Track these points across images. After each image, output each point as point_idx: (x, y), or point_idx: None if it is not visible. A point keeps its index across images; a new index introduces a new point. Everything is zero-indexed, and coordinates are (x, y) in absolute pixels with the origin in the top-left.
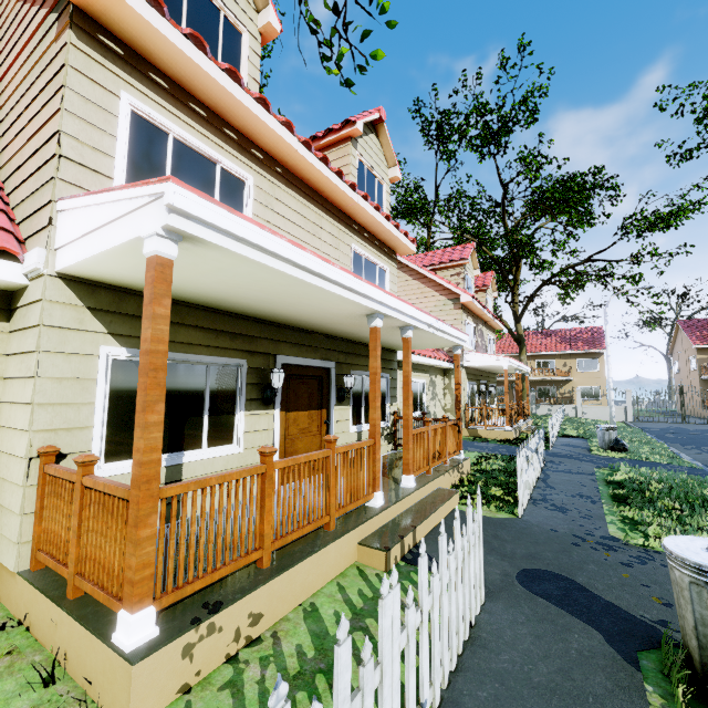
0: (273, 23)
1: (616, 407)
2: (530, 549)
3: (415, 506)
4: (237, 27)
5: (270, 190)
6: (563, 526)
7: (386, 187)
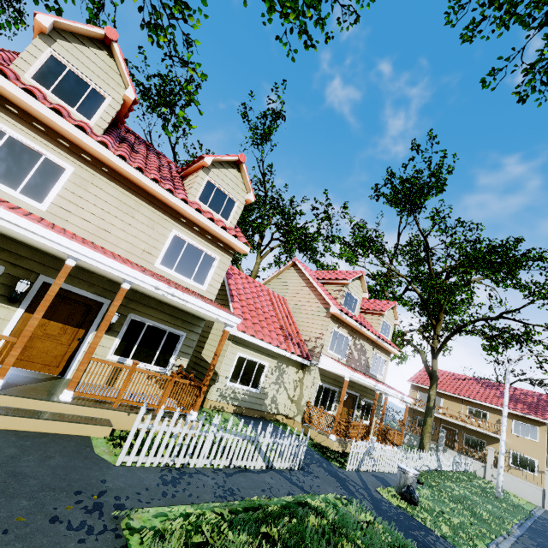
0: (129, 95)
1: (533, 485)
2: (36, 473)
3: (41, 411)
4: (103, 94)
5: (89, 178)
6: (123, 485)
7: (239, 204)
